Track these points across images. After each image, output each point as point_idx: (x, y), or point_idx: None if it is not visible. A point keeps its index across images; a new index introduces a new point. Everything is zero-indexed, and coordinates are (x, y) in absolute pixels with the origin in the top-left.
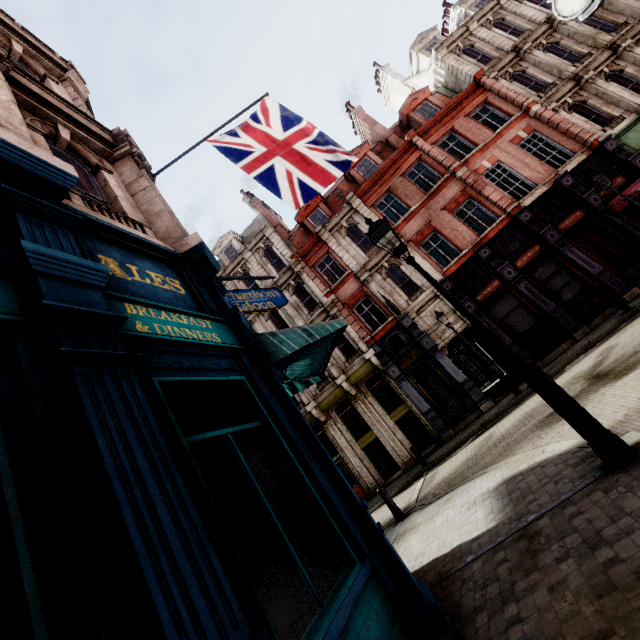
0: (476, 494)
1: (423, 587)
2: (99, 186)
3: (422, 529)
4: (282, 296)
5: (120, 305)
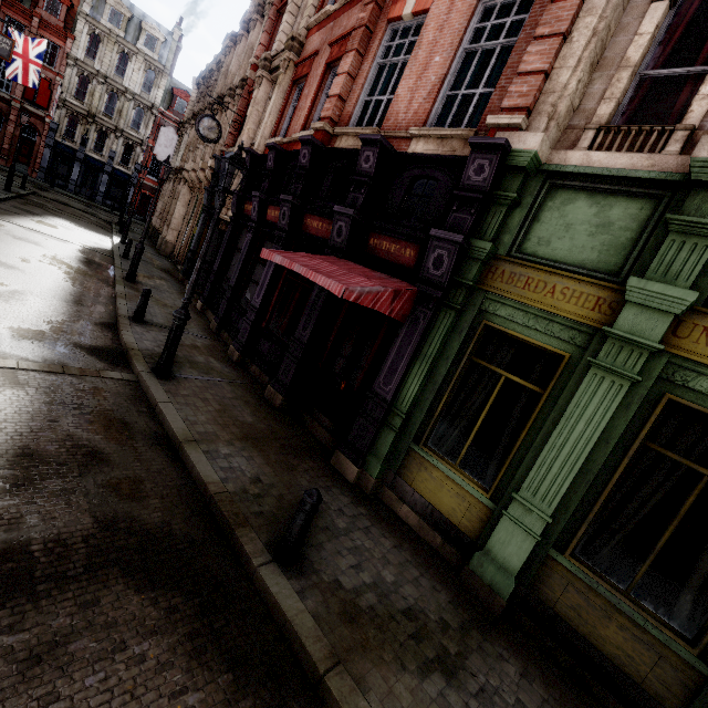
0: None
1: None
2: None
3: None
4: None
5: None
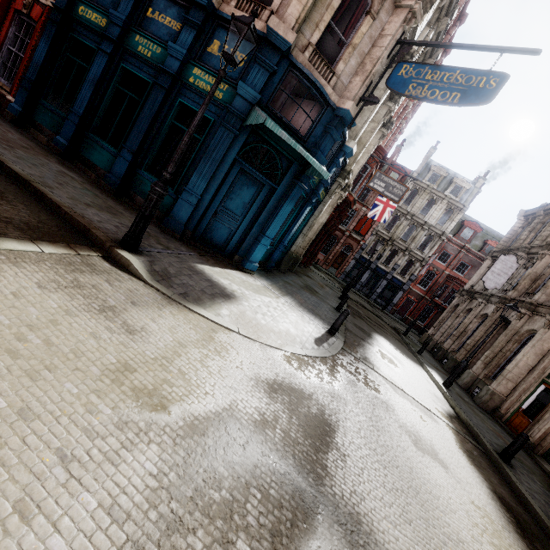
0: (253, 303)
1: (177, 223)
2: None
3: (274, 301)
4: (494, 90)
5: (193, 68)
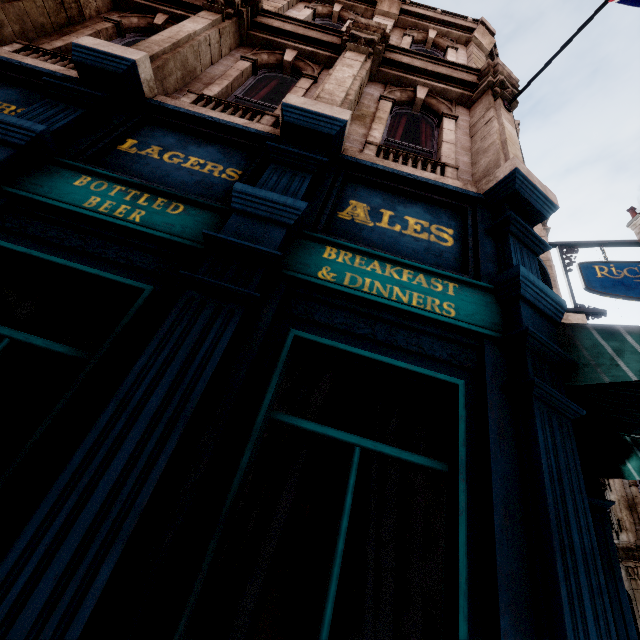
0: None
1: None
2: (436, 137)
3: None
4: None
5: (320, 248)
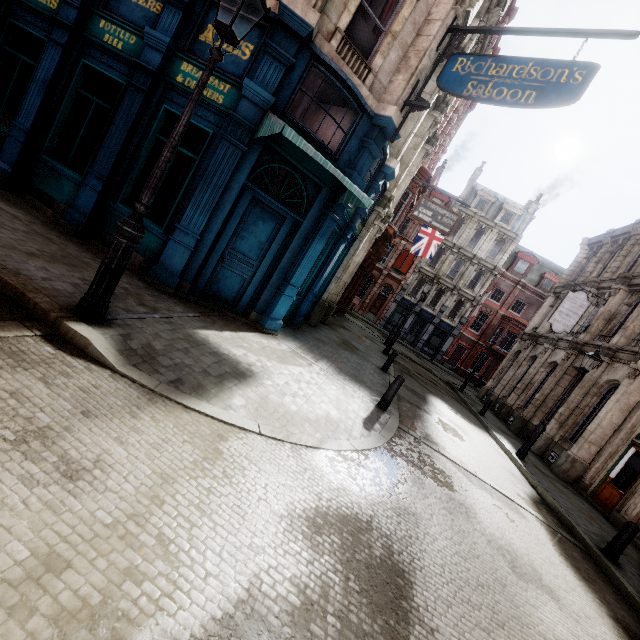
0: (279, 380)
1: (169, 274)
2: None
3: (306, 371)
4: (580, 85)
5: (181, 63)
